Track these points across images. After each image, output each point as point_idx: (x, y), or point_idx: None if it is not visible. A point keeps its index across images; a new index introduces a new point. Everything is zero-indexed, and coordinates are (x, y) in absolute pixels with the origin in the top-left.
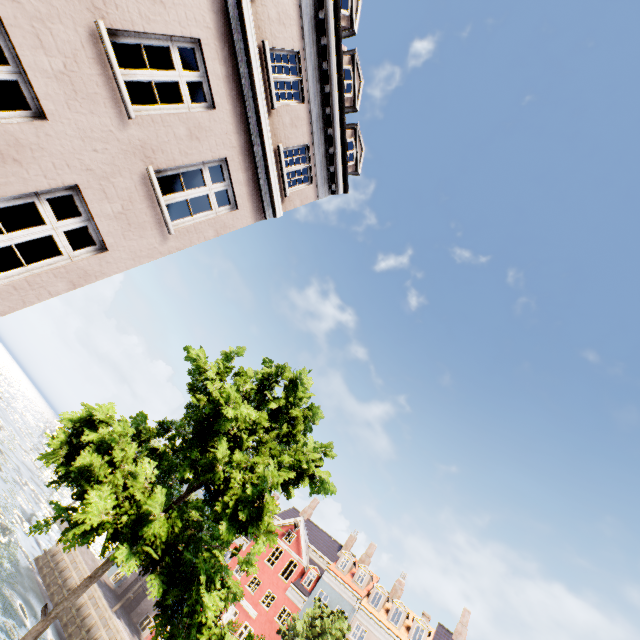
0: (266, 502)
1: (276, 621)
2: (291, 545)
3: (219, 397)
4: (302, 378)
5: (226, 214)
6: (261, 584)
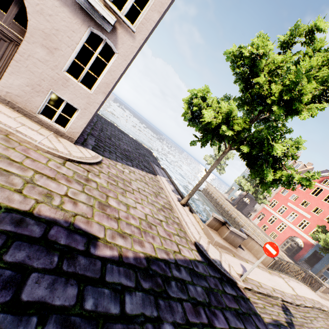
0: (303, 88)
1: (325, 220)
2: (328, 186)
3: (251, 50)
4: (317, 27)
5: None
6: (309, 204)
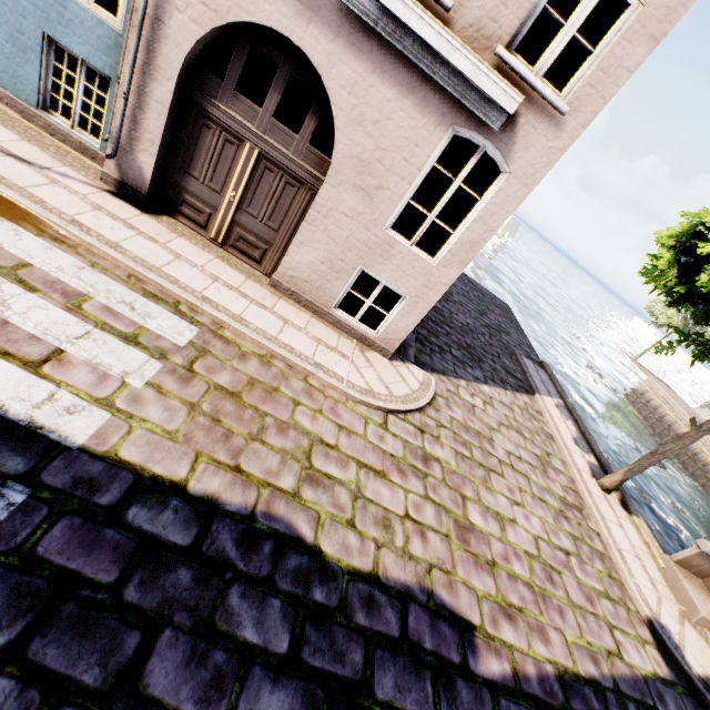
0: None
1: None
2: None
3: None
4: None
5: None
6: None
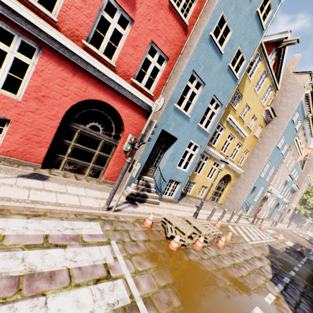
0: None
1: None
2: None
3: (308, 200)
4: None
5: (306, 187)
6: None
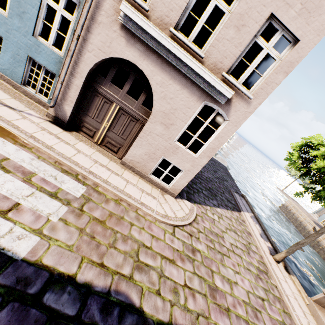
0: None
1: None
2: None
3: None
4: None
5: None
6: None
